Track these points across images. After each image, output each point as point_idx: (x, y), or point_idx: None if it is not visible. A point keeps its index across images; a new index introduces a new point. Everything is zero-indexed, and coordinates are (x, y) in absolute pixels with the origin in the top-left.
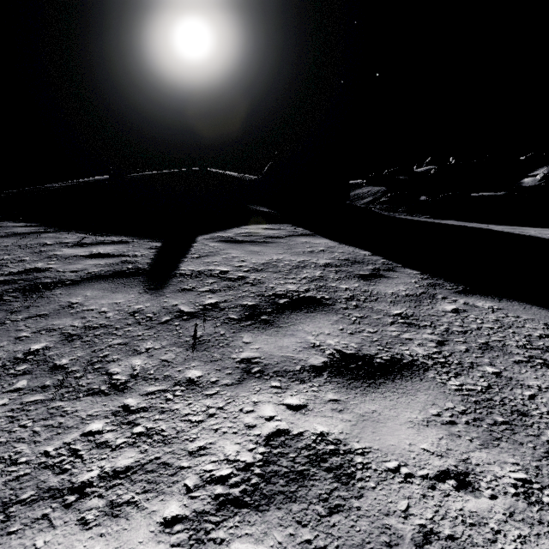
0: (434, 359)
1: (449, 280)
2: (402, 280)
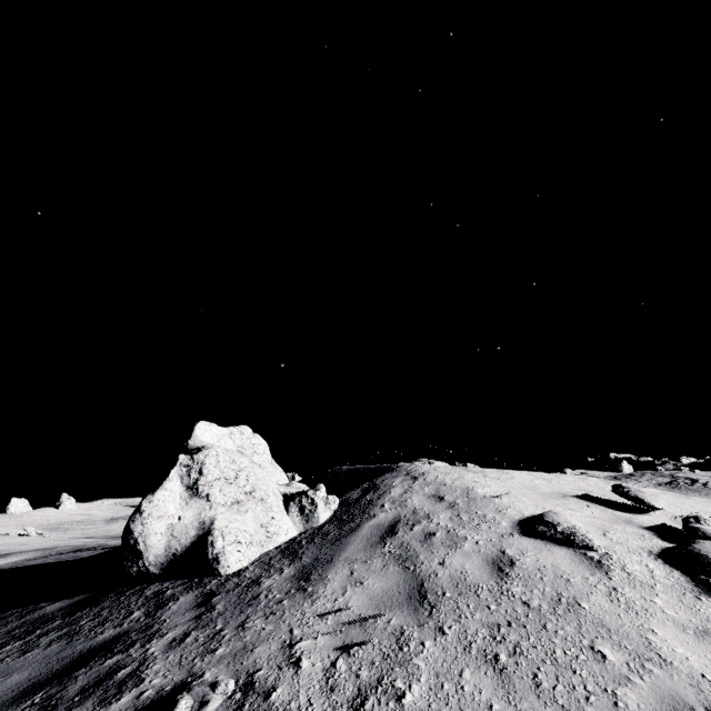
0: None
1: None
2: None
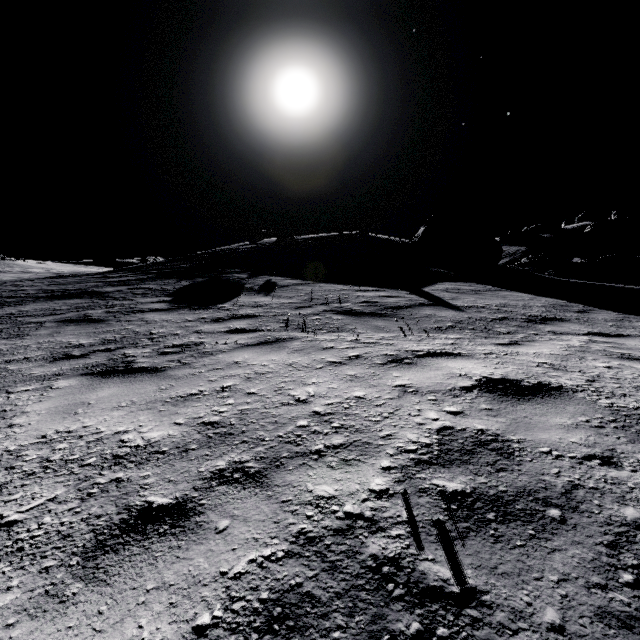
0: (639, 335)
1: (638, 315)
2: (604, 314)
